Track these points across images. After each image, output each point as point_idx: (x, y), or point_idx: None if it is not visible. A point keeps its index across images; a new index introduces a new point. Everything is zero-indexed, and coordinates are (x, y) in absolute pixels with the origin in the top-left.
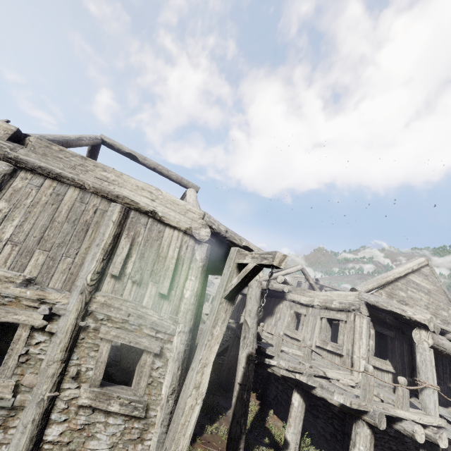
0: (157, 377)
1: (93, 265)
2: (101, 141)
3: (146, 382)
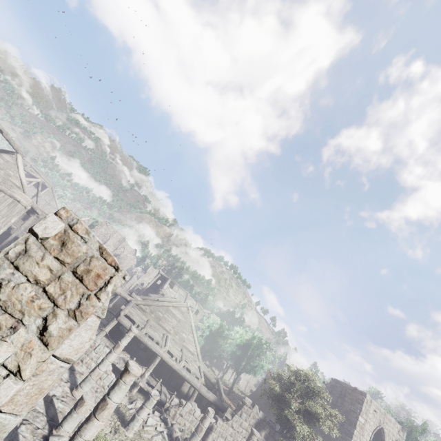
0: None
1: None
2: None
3: None
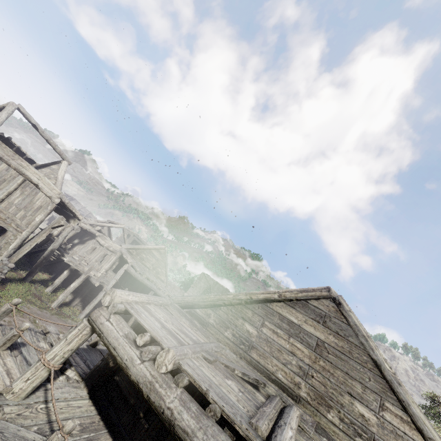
0: (10, 242)
1: (2, 196)
2: (17, 108)
3: (5, 242)
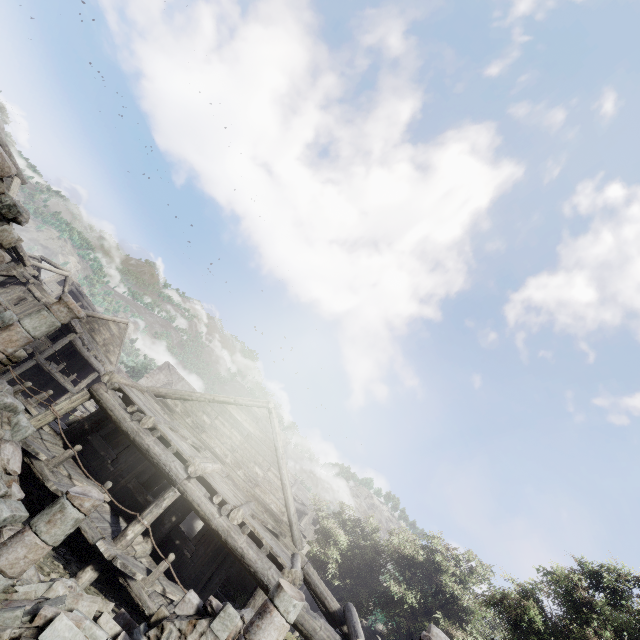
0: None
1: None
2: None
3: None
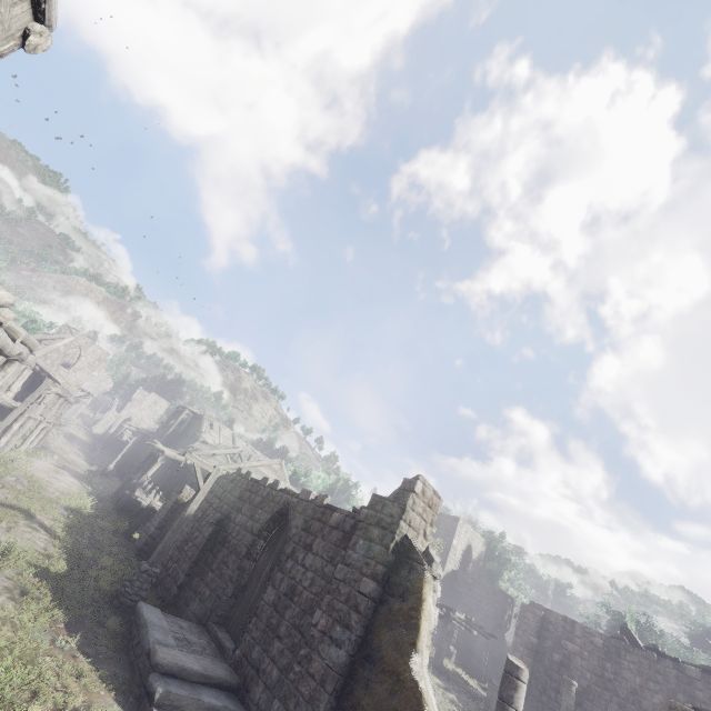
0: None
1: None
2: None
3: None
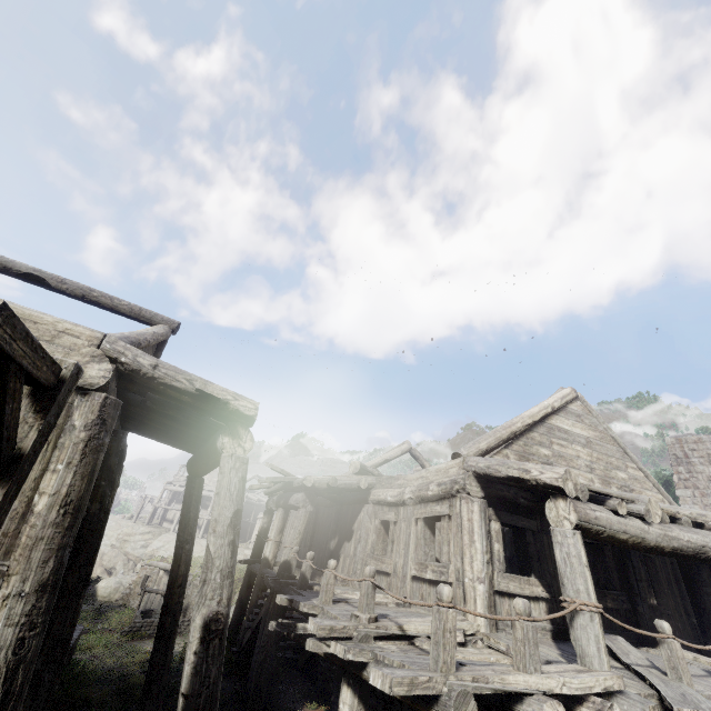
0: None
1: None
2: None
3: None
